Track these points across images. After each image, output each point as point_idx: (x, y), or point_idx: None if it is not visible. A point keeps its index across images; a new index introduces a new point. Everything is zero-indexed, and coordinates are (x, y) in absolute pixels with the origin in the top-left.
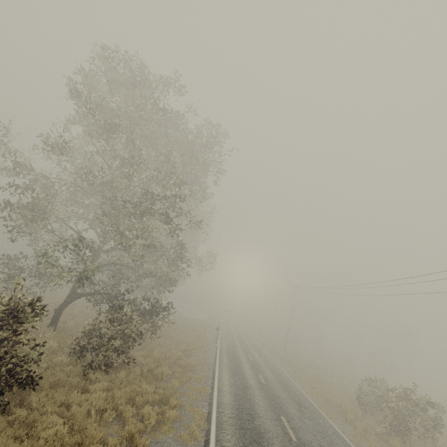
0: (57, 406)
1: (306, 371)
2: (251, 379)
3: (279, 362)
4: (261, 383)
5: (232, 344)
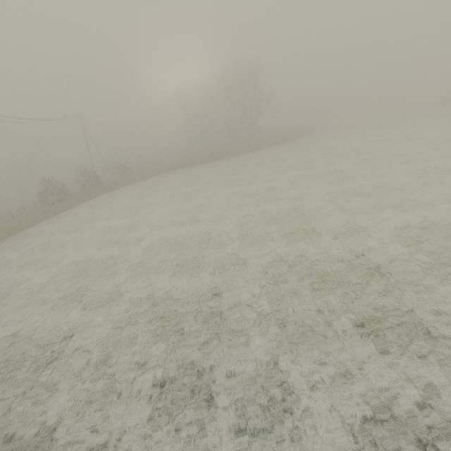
0: None
1: None
2: None
3: None
4: None
5: None
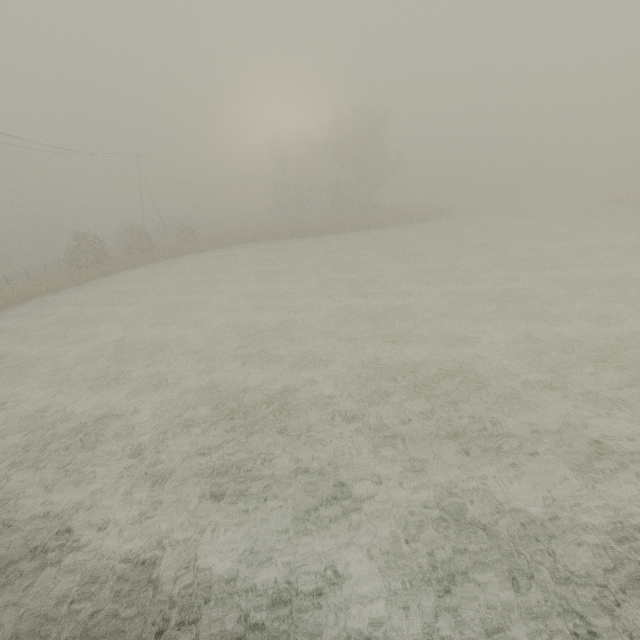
0: None
1: None
2: None
3: None
4: None
5: None
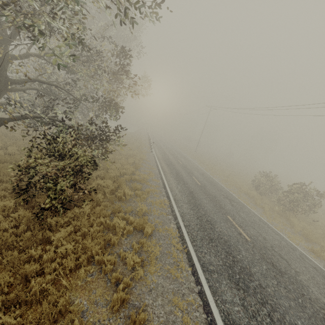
0: (11, 274)
1: (216, 168)
2: (190, 183)
3: (196, 163)
4: (198, 185)
5: (163, 152)
